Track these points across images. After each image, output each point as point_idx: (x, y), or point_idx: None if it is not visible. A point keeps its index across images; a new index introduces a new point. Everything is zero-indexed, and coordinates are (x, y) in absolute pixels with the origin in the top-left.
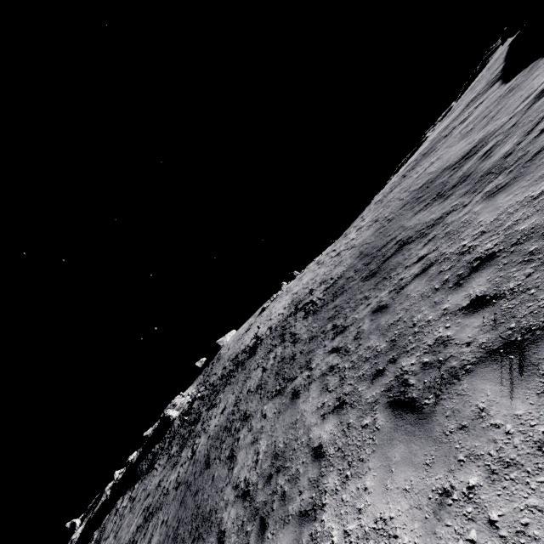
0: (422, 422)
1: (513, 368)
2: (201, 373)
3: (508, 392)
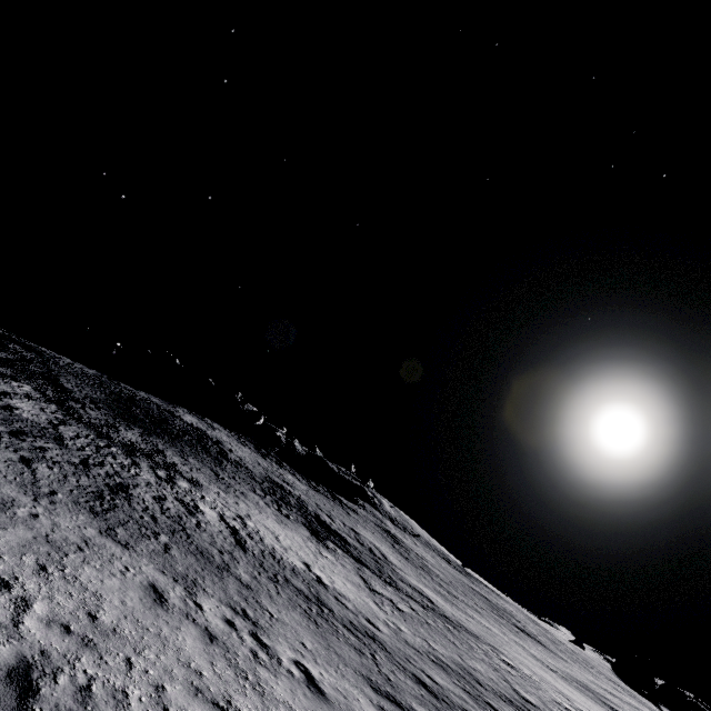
0: None
1: None
2: None
3: None
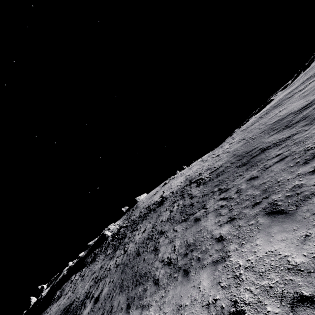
0: (289, 216)
1: None
2: (124, 214)
3: None
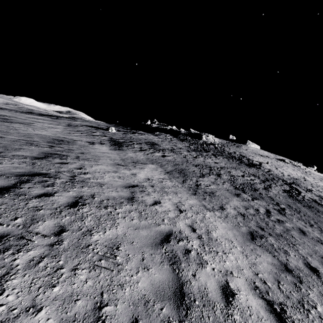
0: (248, 240)
1: (279, 268)
2: (226, 140)
3: (269, 263)
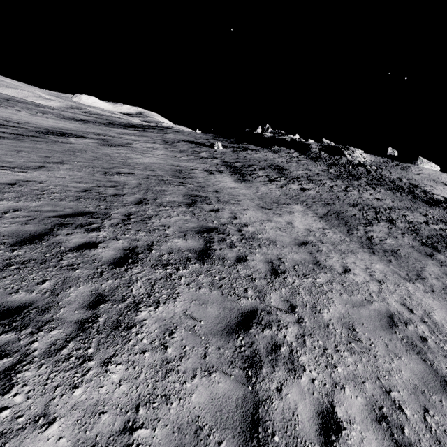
0: None
1: None
2: (382, 157)
3: None
